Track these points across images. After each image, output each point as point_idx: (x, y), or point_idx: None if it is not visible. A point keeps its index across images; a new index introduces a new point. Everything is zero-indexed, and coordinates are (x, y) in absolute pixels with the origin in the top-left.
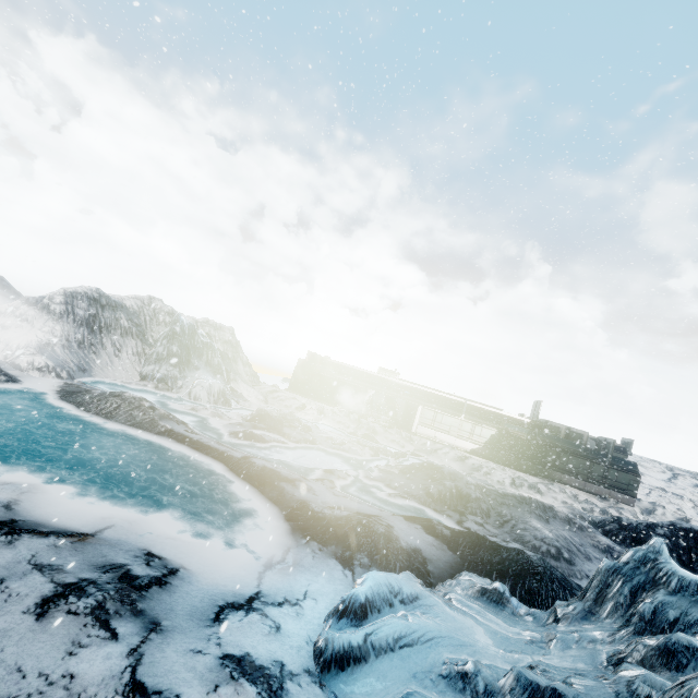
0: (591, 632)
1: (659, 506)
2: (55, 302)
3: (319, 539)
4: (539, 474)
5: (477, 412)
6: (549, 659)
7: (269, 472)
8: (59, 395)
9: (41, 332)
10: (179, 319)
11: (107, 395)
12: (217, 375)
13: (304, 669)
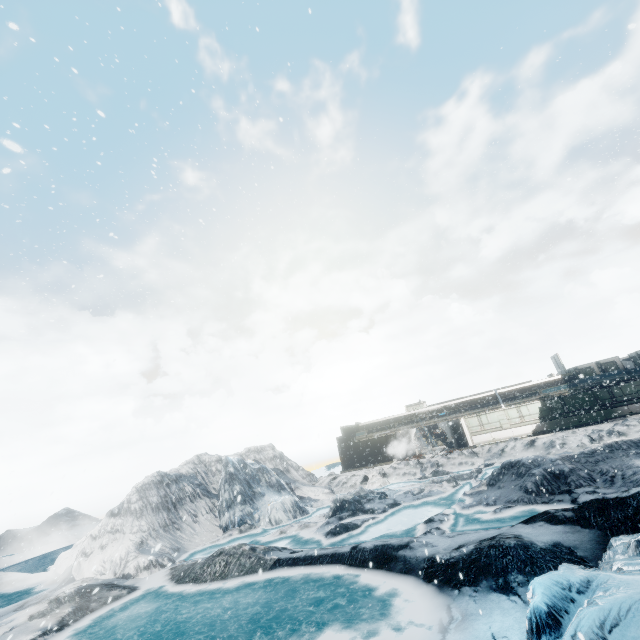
0: None
1: None
2: (132, 502)
3: (466, 582)
4: (608, 418)
5: (511, 396)
6: None
7: (383, 549)
8: (174, 581)
9: (132, 534)
10: (228, 460)
11: (212, 558)
12: (281, 492)
13: None
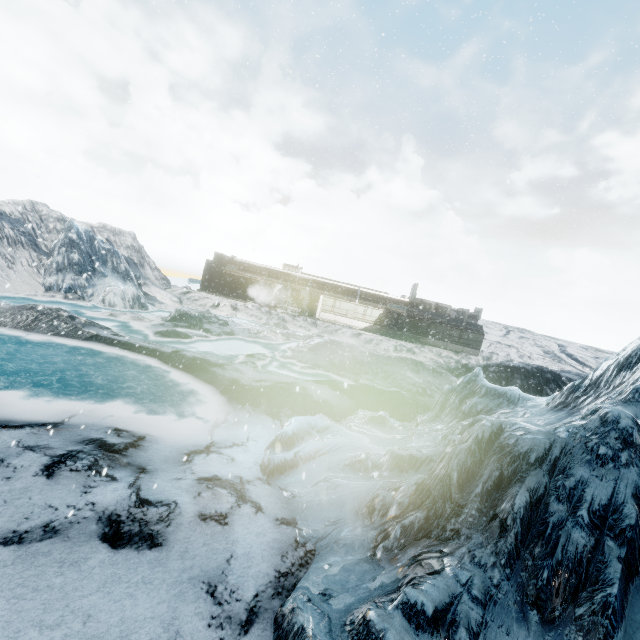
0: (436, 426)
1: (494, 354)
2: None
3: (251, 403)
4: (415, 341)
5: (368, 297)
6: (410, 444)
7: (200, 361)
8: None
9: None
10: (72, 225)
11: (19, 308)
12: (127, 281)
13: (256, 478)
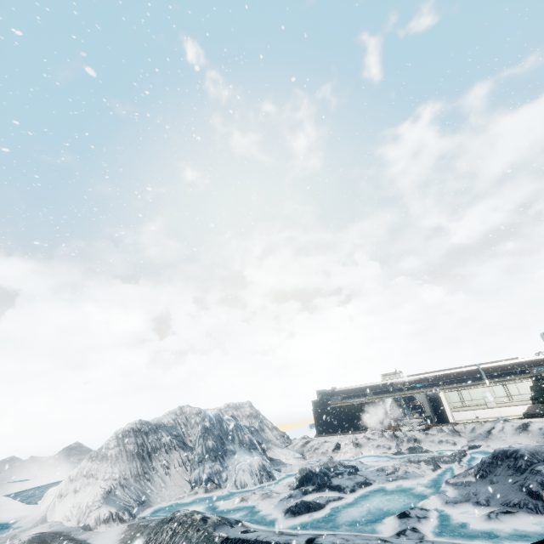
0: None
1: None
2: (110, 448)
3: None
4: None
5: (497, 372)
6: None
7: None
8: None
9: (104, 480)
10: (205, 414)
11: (161, 523)
12: (252, 451)
13: None
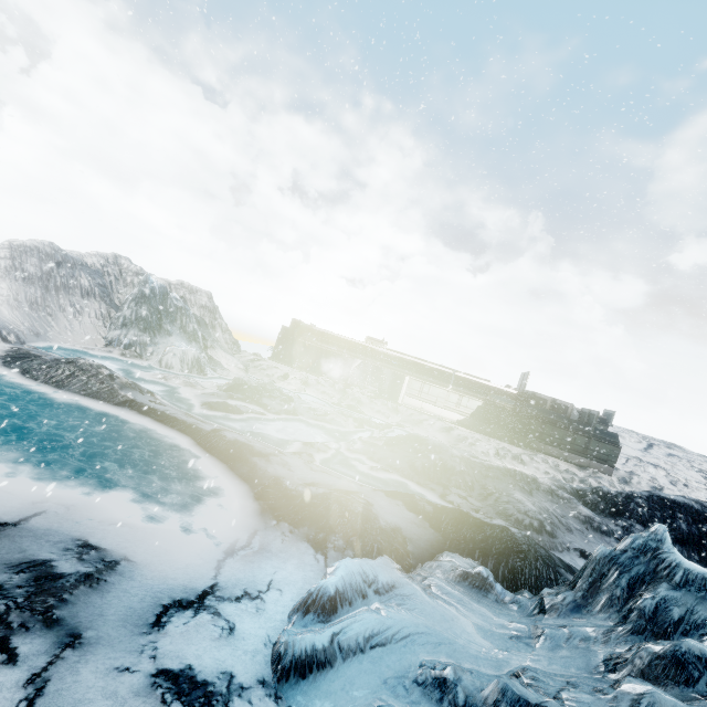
0: (583, 627)
1: (635, 475)
2: None
3: (290, 520)
4: (522, 445)
5: (464, 383)
6: (537, 661)
7: (241, 447)
8: (2, 361)
9: None
10: (148, 279)
11: (58, 361)
12: (192, 342)
13: (258, 679)
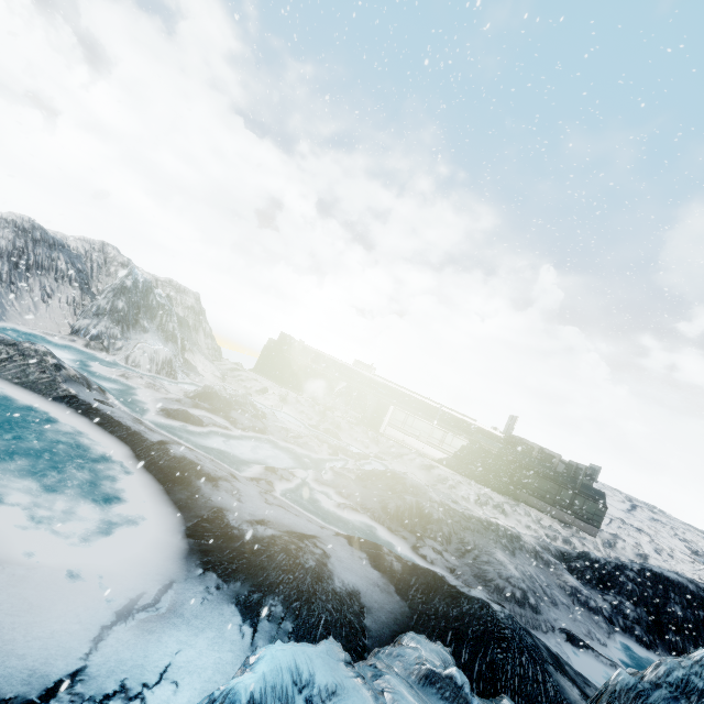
0: None
1: (620, 539)
2: None
3: (221, 569)
4: (505, 493)
5: (450, 420)
6: None
7: (187, 465)
8: None
9: None
10: (132, 271)
11: None
12: (169, 342)
13: None
